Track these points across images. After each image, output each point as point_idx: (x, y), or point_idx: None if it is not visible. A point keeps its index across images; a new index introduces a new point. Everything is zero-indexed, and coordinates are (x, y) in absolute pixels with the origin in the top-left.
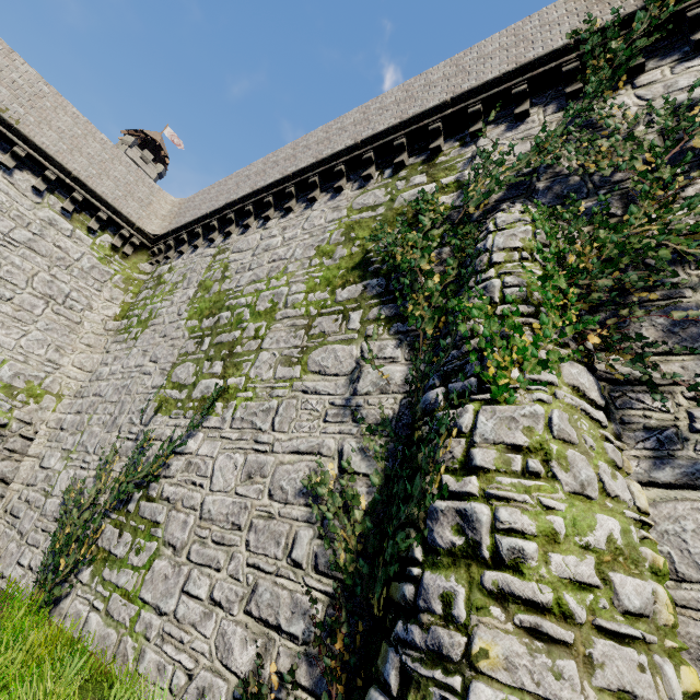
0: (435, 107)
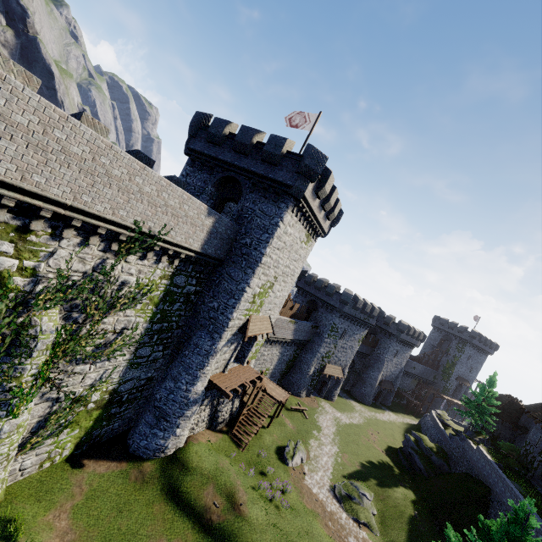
0: (57, 201)
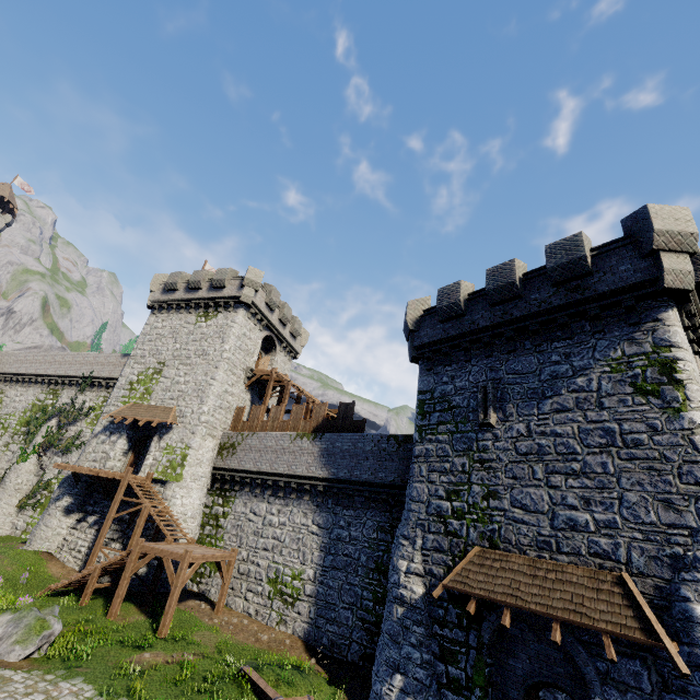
0: (60, 375)
